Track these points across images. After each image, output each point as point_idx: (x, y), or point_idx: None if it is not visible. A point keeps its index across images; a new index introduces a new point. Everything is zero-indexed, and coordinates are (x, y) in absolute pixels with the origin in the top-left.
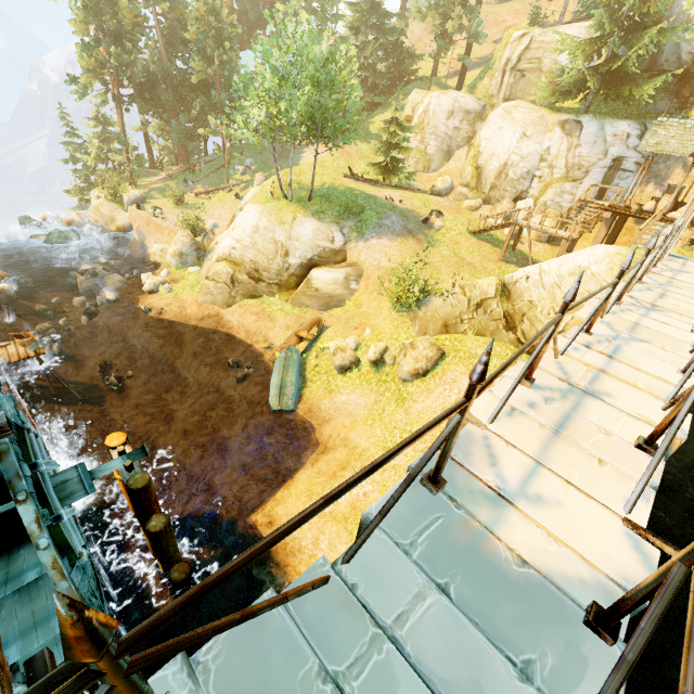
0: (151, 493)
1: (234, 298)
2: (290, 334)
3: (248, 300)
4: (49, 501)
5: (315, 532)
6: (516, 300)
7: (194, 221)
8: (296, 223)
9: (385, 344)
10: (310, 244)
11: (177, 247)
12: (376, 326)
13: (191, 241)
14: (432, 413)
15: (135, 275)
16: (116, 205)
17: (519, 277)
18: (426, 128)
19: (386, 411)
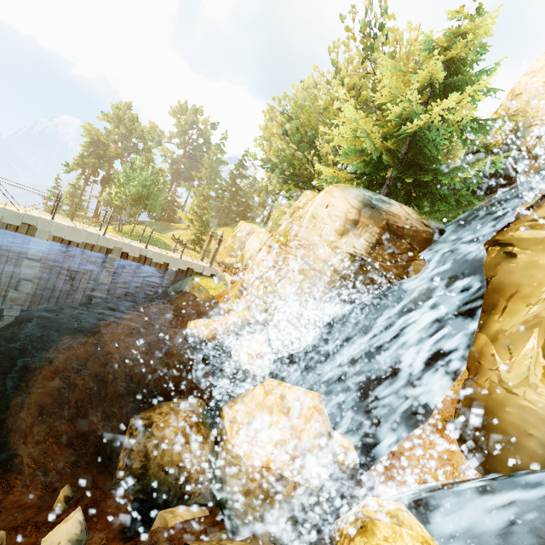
0: None
1: None
2: None
3: None
4: None
5: None
6: None
7: None
8: None
9: None
10: None
11: None
12: None
13: None
14: None
15: None
16: None
17: None
18: (237, 236)
19: None
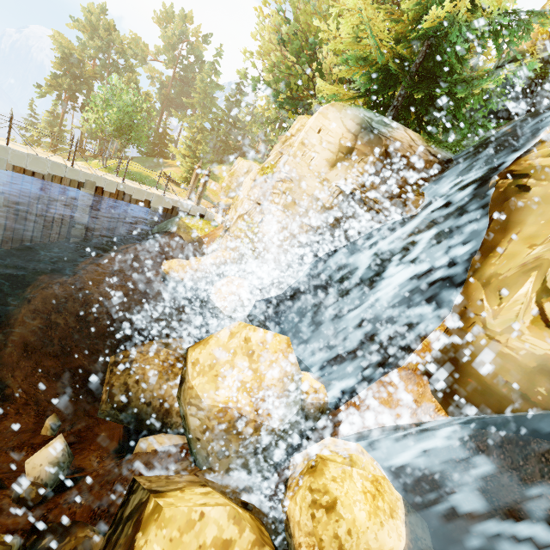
0: None
1: None
2: None
3: None
4: None
5: None
6: None
7: None
8: None
9: None
10: None
11: None
12: None
13: None
14: None
15: None
16: None
17: None
18: (234, 175)
19: None
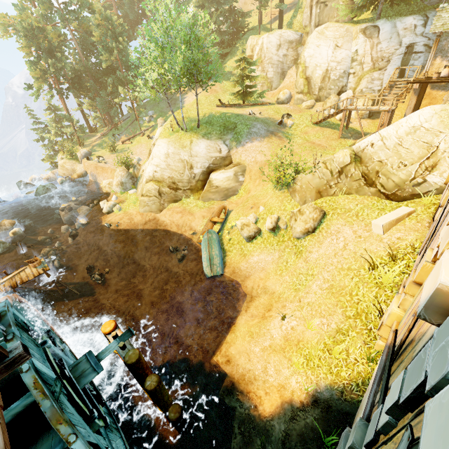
0: (142, 363)
1: (163, 205)
2: (206, 221)
3: (173, 204)
4: (71, 393)
5: (262, 363)
6: (368, 163)
7: (125, 160)
8: (193, 145)
9: (277, 215)
10: (206, 157)
11: (118, 179)
12: (267, 203)
13: (126, 173)
14: (327, 259)
15: (95, 204)
16: (74, 161)
17: (365, 145)
18: (264, 60)
19: (289, 262)
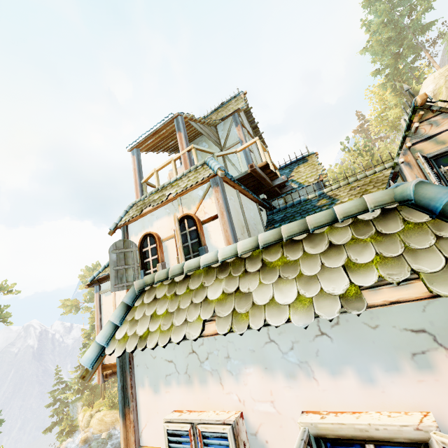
0: None
1: None
2: None
3: None
4: None
5: None
6: None
7: None
8: None
9: None
10: None
11: None
12: None
13: None
14: None
15: None
16: (115, 410)
17: None
18: None
19: None
